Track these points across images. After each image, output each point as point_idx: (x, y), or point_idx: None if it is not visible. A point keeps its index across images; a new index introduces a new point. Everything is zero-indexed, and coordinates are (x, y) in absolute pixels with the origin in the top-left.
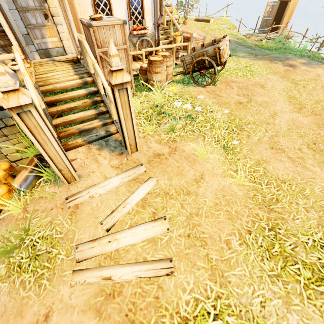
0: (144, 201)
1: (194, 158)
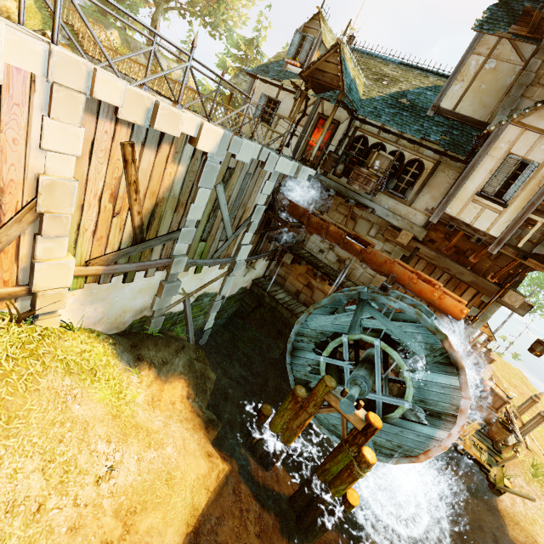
0: (538, 444)
1: (523, 420)
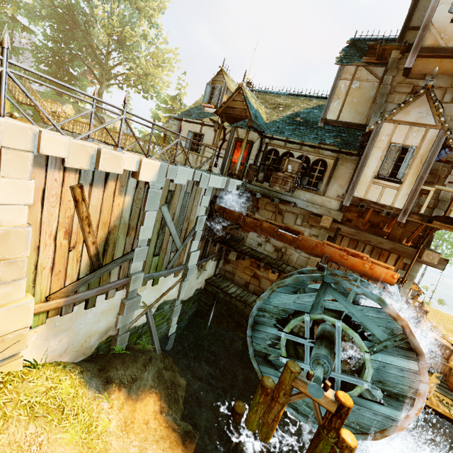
0: None
1: None
